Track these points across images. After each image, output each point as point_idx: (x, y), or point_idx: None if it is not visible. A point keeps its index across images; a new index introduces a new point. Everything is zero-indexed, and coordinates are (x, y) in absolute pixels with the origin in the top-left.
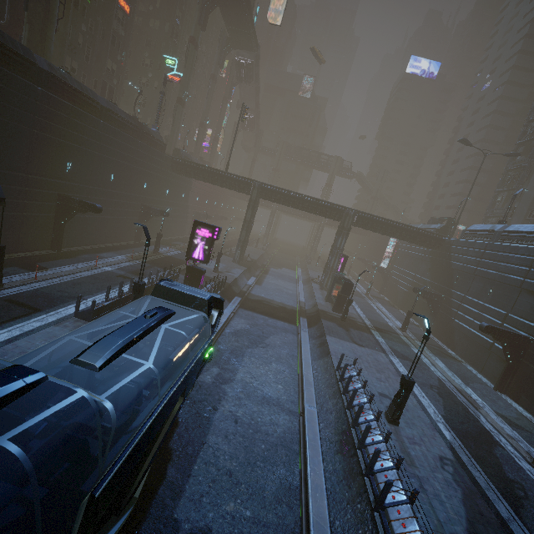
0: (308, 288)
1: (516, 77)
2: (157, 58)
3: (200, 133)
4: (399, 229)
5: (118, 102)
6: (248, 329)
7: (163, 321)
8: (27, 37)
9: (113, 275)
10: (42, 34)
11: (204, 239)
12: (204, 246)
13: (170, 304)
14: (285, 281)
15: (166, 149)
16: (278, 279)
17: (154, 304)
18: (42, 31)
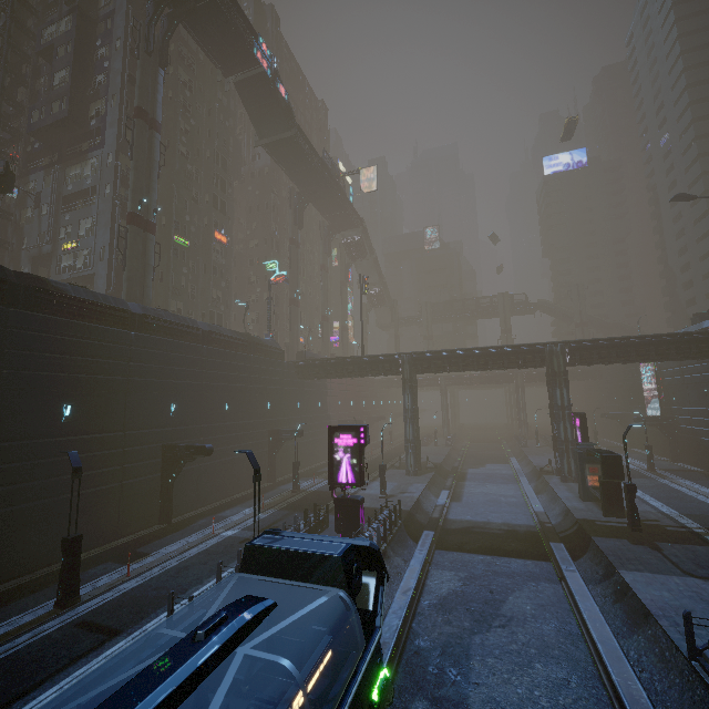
0: (540, 485)
1: (702, 111)
2: (262, 272)
3: (324, 327)
4: (649, 345)
5: (230, 326)
6: (461, 590)
7: (240, 637)
8: (126, 293)
9: (235, 542)
10: (140, 286)
11: (347, 449)
12: (350, 460)
13: (275, 582)
14: (498, 484)
15: (288, 357)
16: (484, 483)
17: (249, 590)
18: (141, 283)
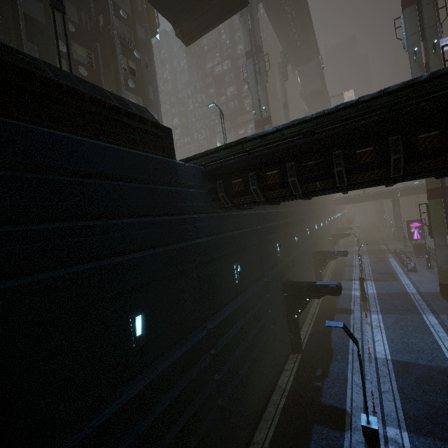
0: None
1: None
2: None
3: None
4: None
5: None
6: None
7: None
8: None
9: (375, 261)
10: None
11: (416, 227)
12: (418, 231)
13: None
14: None
15: None
16: None
17: None
18: None
